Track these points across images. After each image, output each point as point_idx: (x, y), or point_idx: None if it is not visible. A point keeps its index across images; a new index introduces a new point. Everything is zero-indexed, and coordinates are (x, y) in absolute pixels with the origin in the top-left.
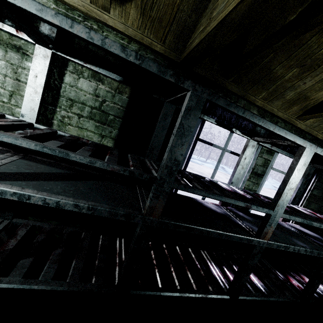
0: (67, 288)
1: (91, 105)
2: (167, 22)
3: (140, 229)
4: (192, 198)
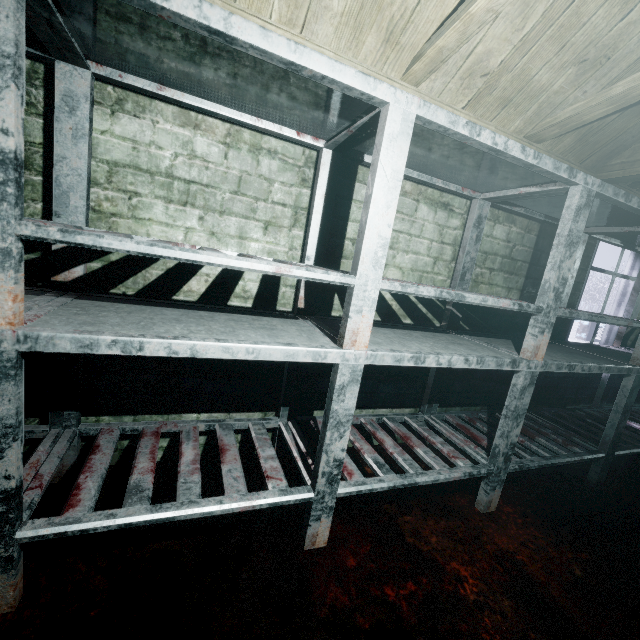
0: (575, 458)
1: (502, 254)
2: (603, 144)
3: (633, 381)
4: (594, 345)
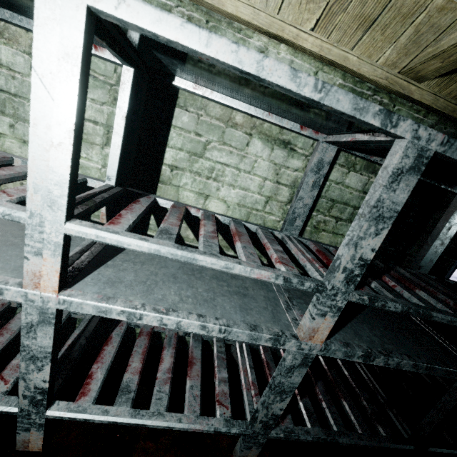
0: (368, 443)
1: (354, 205)
2: None
3: None
4: None
